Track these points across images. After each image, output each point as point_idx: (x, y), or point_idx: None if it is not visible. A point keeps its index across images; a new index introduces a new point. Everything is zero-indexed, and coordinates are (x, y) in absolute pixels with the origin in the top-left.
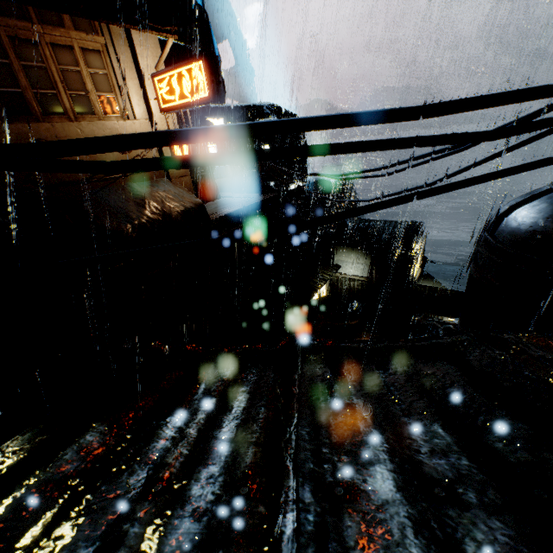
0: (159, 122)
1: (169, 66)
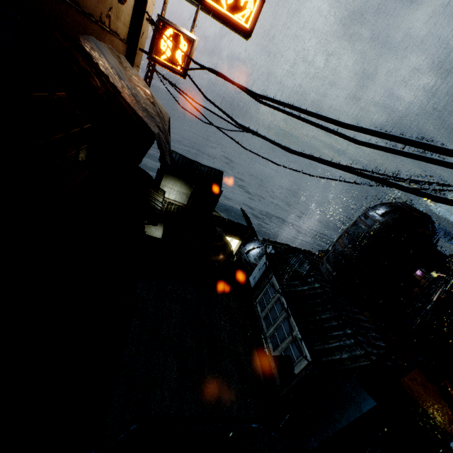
0: None
1: None
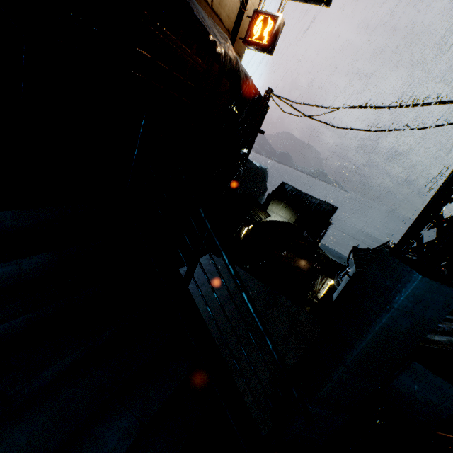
0: None
1: None
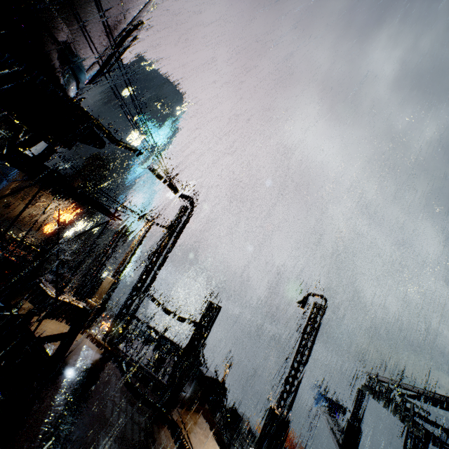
0: (50, 218)
1: (65, 211)
